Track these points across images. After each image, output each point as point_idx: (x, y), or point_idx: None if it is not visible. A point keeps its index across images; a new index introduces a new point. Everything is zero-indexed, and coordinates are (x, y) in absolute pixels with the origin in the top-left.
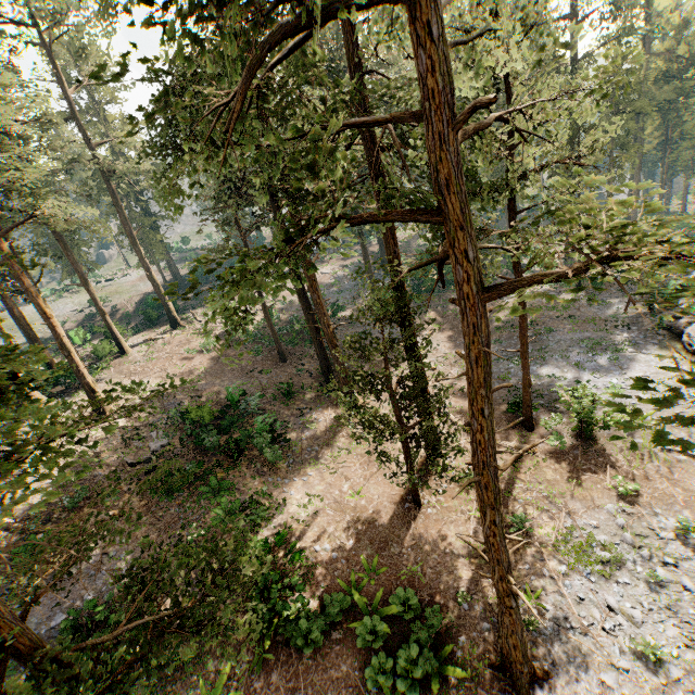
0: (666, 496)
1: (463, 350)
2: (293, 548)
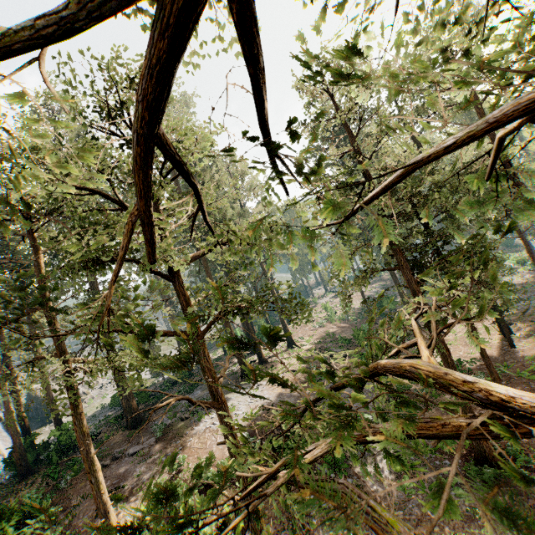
0: None
1: None
2: None
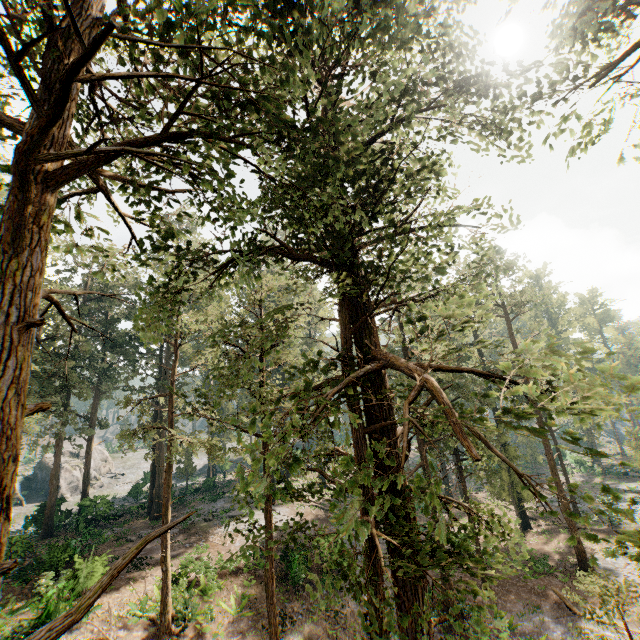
0: None
1: None
2: None
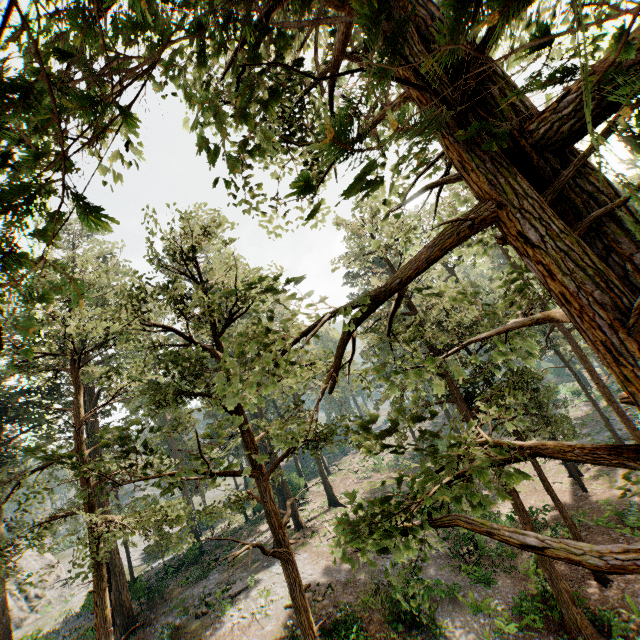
0: None
1: None
2: None
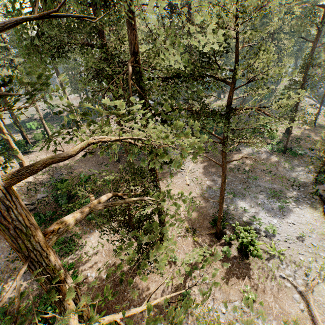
0: (268, 307)
1: (207, 177)
2: (78, 271)
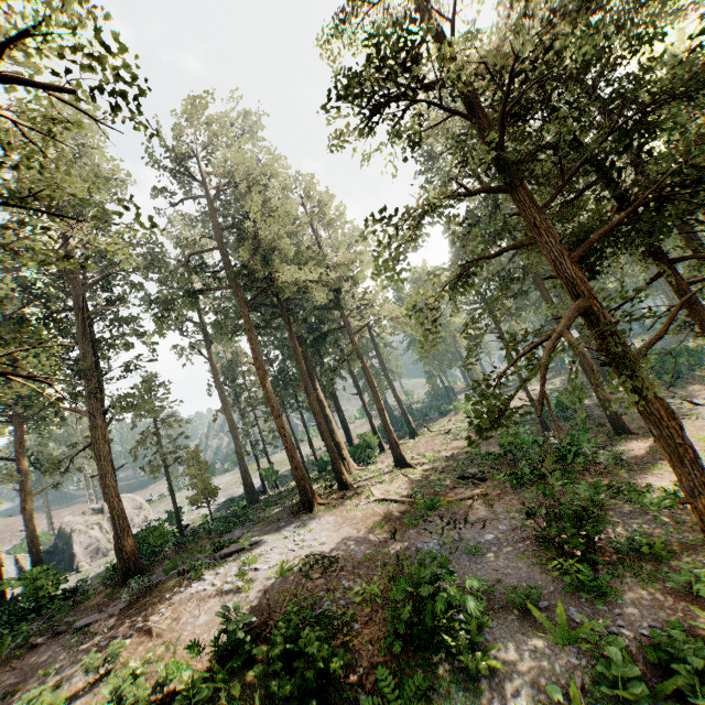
0: None
1: None
2: None
